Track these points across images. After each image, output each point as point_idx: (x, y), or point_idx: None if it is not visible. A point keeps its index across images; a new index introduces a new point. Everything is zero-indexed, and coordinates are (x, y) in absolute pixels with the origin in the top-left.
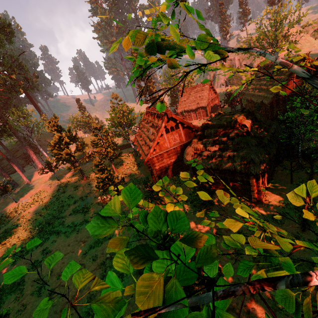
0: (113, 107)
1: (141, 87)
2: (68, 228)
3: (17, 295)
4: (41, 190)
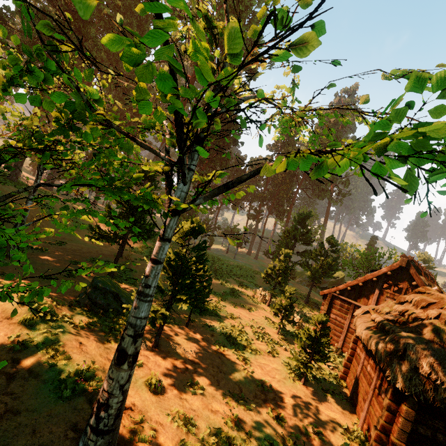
0: None
1: None
2: (222, 280)
3: None
4: (252, 265)
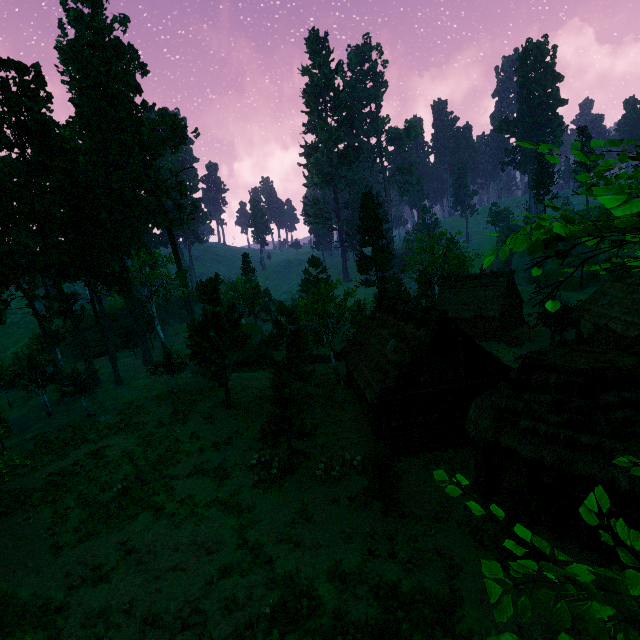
0: (306, 280)
1: (366, 256)
2: (181, 507)
3: (47, 639)
4: (139, 404)
